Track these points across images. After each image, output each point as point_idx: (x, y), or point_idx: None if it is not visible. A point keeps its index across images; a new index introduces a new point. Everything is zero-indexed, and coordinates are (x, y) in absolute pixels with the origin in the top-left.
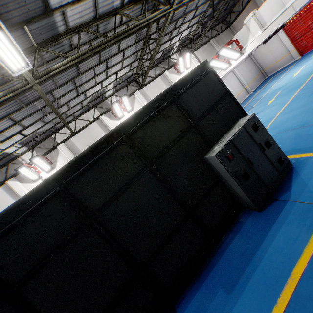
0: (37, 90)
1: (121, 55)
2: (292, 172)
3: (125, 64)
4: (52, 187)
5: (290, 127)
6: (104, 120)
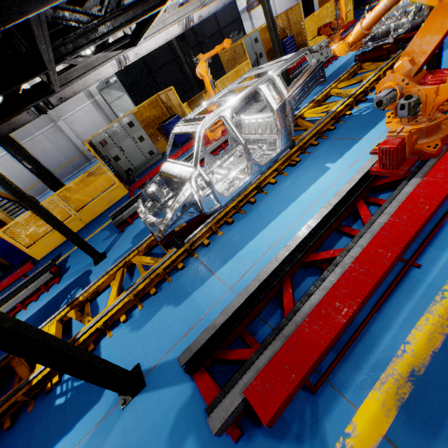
0: None
1: None
2: None
3: None
4: None
5: None
6: None
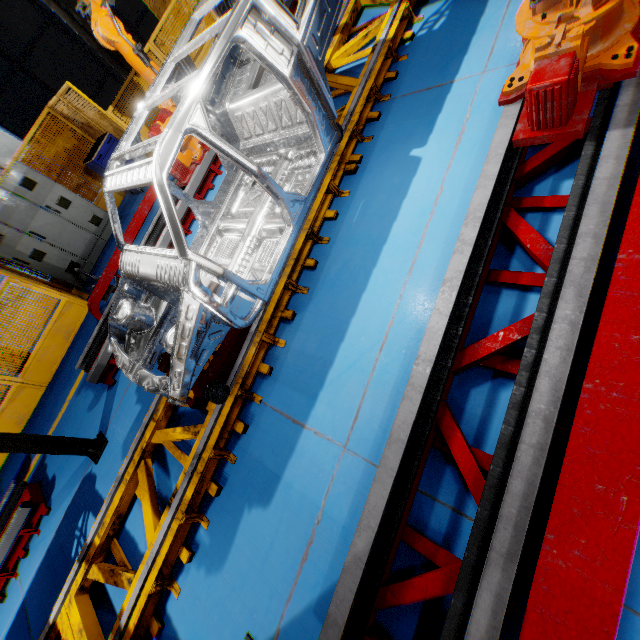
0: None
1: None
2: None
3: None
4: None
5: None
6: None
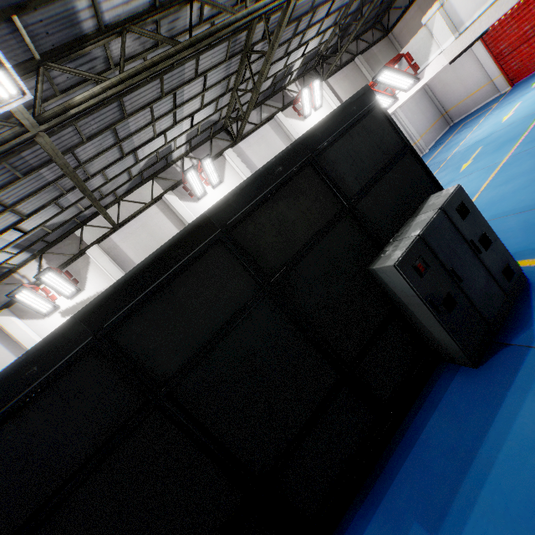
0: (45, 145)
1: (200, 81)
2: (529, 293)
3: (207, 100)
4: (79, 336)
5: (511, 210)
6: (171, 201)
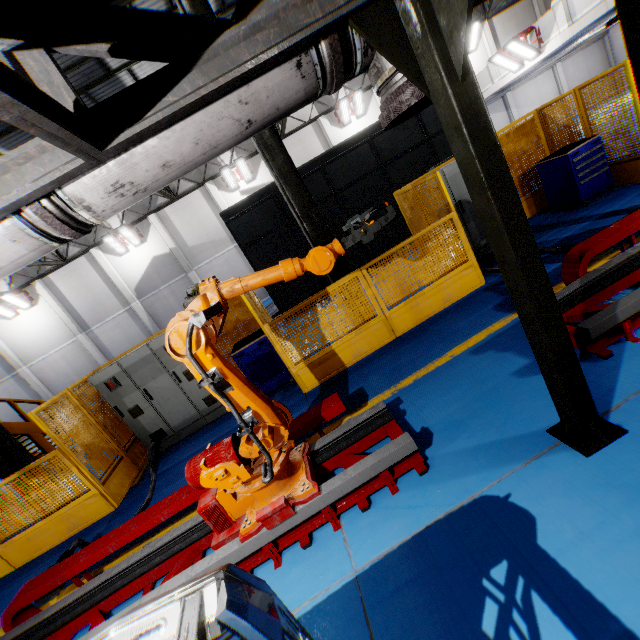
0: None
1: None
2: None
3: None
4: (317, 164)
5: None
6: (323, 124)
